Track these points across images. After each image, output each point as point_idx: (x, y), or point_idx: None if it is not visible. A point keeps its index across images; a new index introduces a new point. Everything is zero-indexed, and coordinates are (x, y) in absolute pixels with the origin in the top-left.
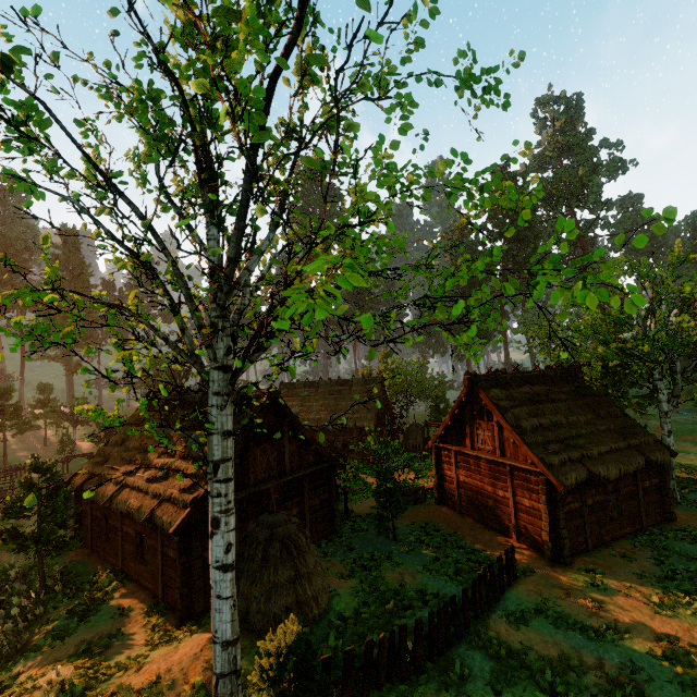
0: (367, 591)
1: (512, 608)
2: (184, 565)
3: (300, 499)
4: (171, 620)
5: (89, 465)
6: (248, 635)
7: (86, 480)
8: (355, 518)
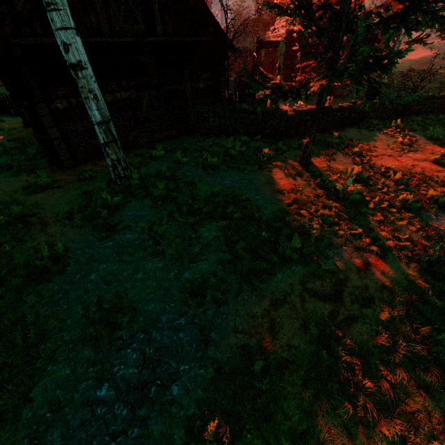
0: None
1: (2, 117)
2: None
3: None
4: None
5: None
6: None
7: None
8: None
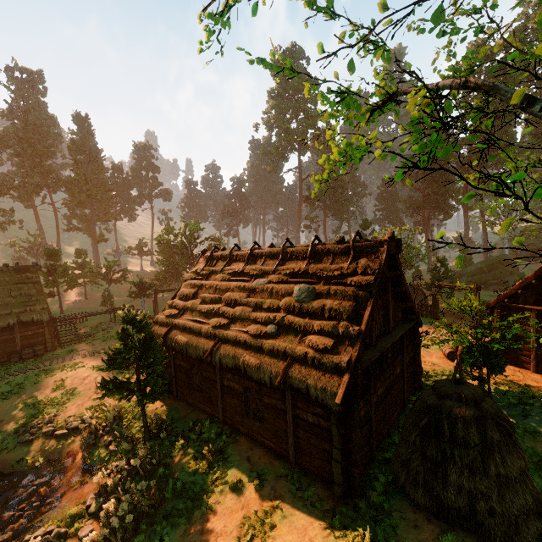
0: (540, 469)
1: None
2: (342, 437)
3: (400, 357)
4: (320, 490)
5: (165, 317)
6: (482, 541)
7: (167, 332)
8: (424, 374)
